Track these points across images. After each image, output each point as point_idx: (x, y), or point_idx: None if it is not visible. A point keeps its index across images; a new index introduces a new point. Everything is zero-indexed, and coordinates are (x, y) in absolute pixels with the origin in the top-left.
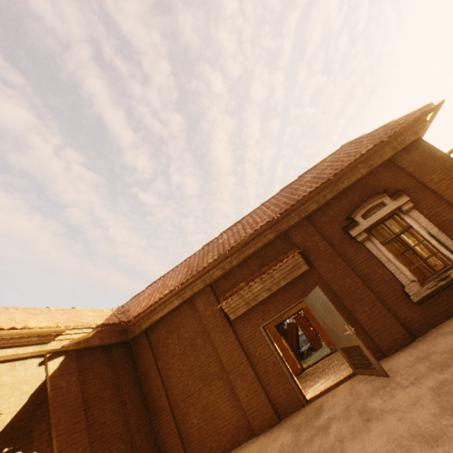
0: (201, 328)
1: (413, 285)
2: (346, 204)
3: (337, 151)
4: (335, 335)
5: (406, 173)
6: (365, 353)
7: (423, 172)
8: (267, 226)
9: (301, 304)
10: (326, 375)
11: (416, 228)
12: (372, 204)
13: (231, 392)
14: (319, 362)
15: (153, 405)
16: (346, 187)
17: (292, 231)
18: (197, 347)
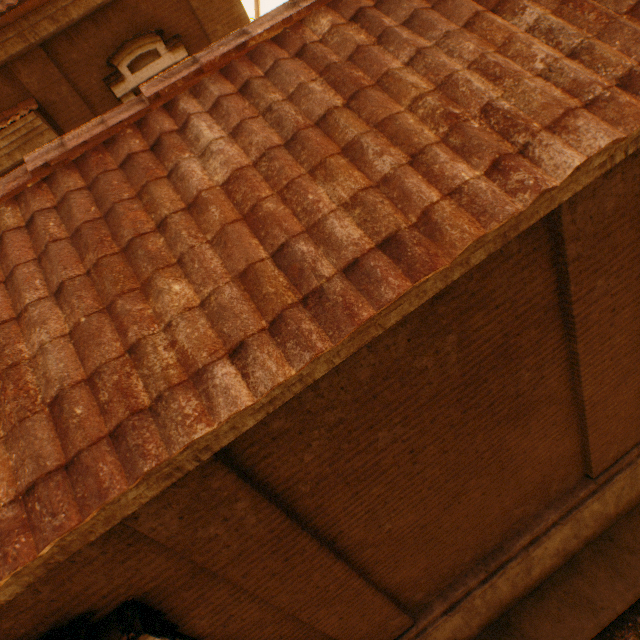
0: None
1: None
2: (109, 39)
3: None
4: None
5: (192, 9)
6: None
7: (209, 16)
8: None
9: None
10: None
11: None
12: (144, 50)
13: None
14: None
15: None
16: (104, 4)
17: (20, 67)
18: None
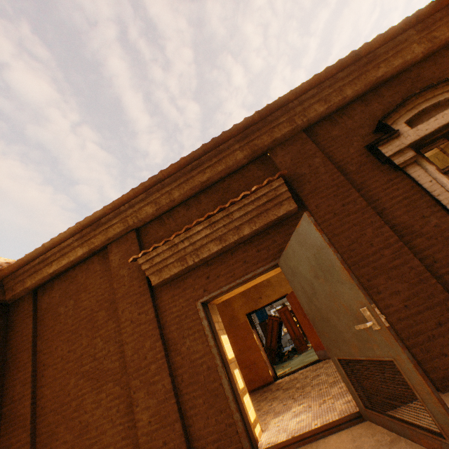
0: (109, 296)
1: None
2: (377, 109)
3: None
4: (332, 332)
5: None
6: (412, 386)
7: None
8: (232, 130)
9: (286, 288)
10: (305, 399)
11: None
12: (430, 101)
13: (128, 410)
14: (300, 372)
15: (10, 410)
16: (382, 77)
17: (278, 150)
18: (97, 324)
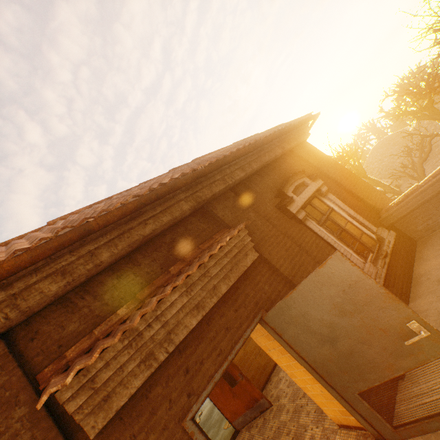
0: None
1: (369, 266)
2: (270, 182)
3: (233, 145)
4: (356, 365)
5: (308, 164)
6: None
7: (321, 164)
8: (187, 178)
9: None
10: None
11: (338, 210)
12: (297, 182)
13: None
14: None
15: None
16: (267, 162)
17: (216, 204)
18: None
